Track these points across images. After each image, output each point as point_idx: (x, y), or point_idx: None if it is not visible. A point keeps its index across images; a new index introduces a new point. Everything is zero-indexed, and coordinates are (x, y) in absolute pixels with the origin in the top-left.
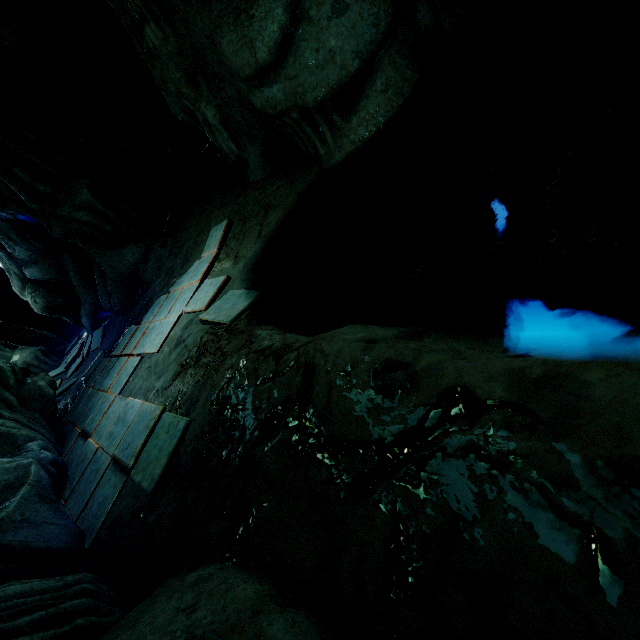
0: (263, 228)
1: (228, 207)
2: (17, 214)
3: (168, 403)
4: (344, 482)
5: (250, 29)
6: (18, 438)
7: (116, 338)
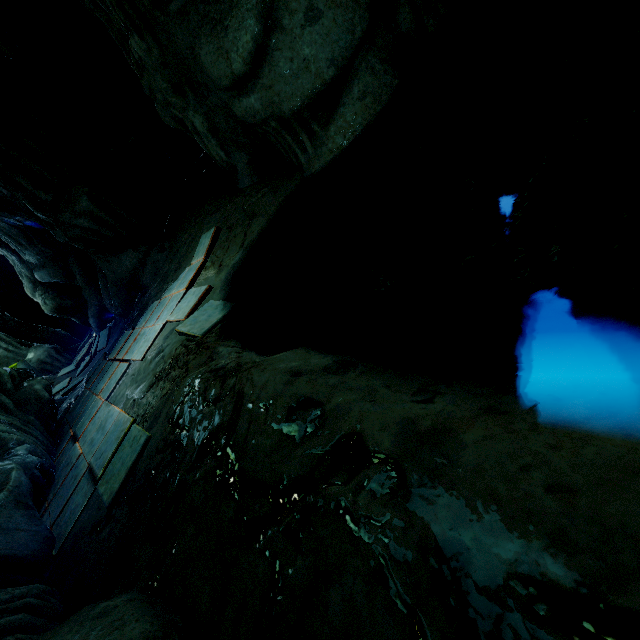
0: (246, 237)
1: (218, 214)
2: (24, 220)
3: (139, 415)
4: (244, 523)
5: (225, 40)
6: (8, 442)
7: (116, 340)
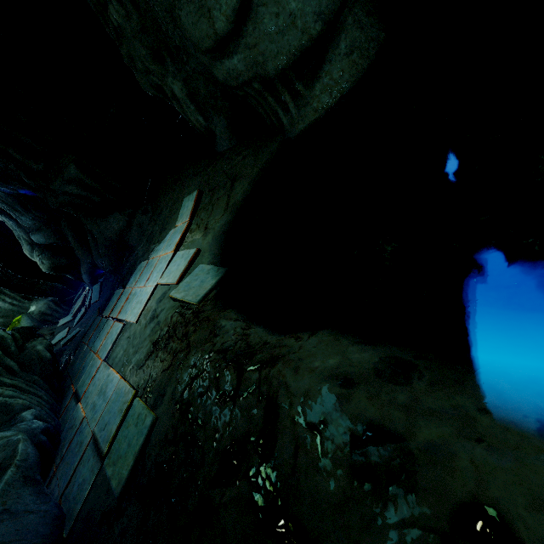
0: (230, 199)
1: (199, 177)
2: (19, 189)
3: (140, 386)
4: None
5: None
6: (14, 407)
7: (108, 297)
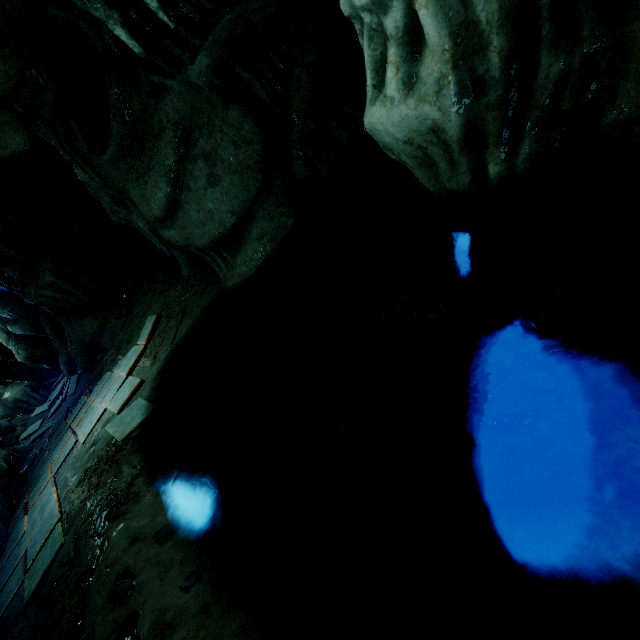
0: (177, 333)
1: (164, 296)
2: None
3: (65, 511)
4: None
5: (146, 191)
6: None
7: (78, 398)
